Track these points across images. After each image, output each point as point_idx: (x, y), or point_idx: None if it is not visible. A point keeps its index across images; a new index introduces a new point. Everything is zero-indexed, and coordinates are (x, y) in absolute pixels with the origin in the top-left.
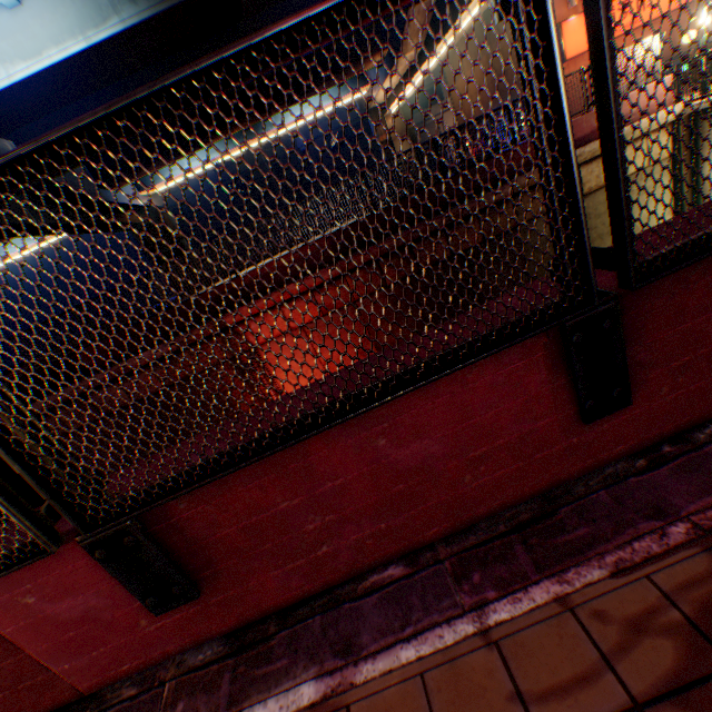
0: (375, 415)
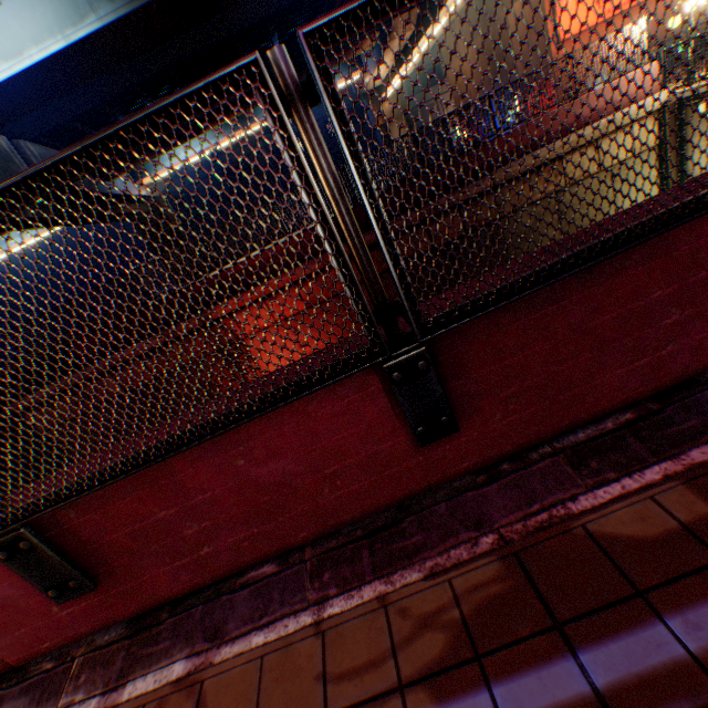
0: (231, 440)
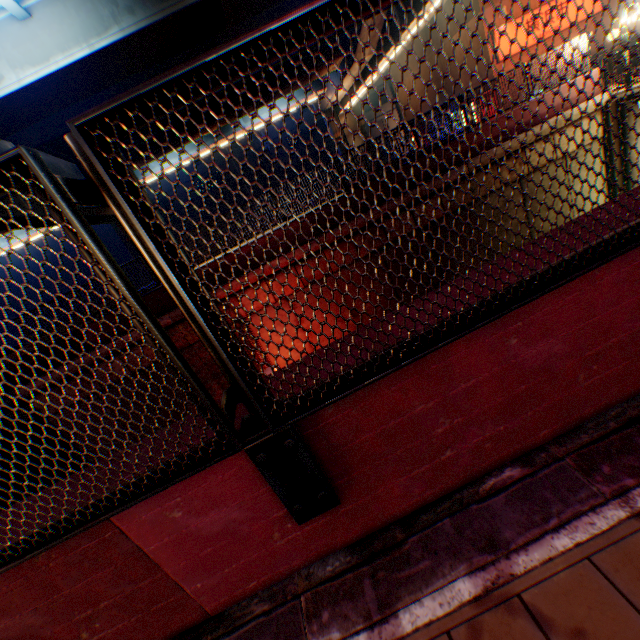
0: (511, 314)
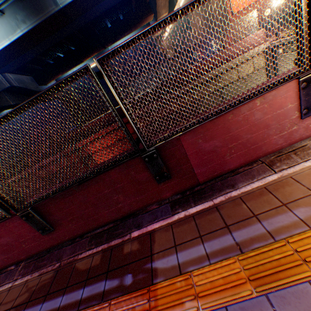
0: None
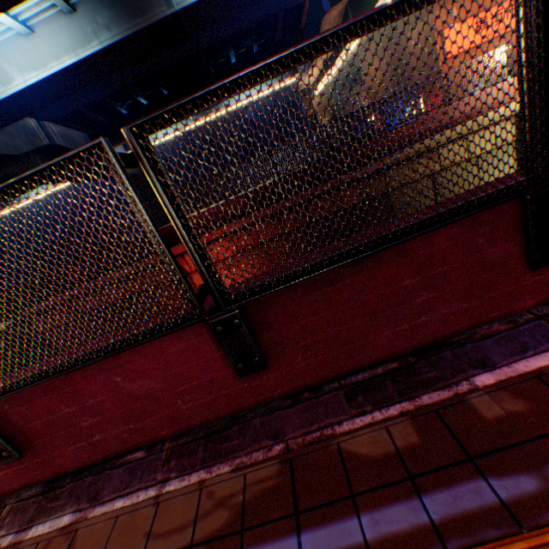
0: (112, 364)
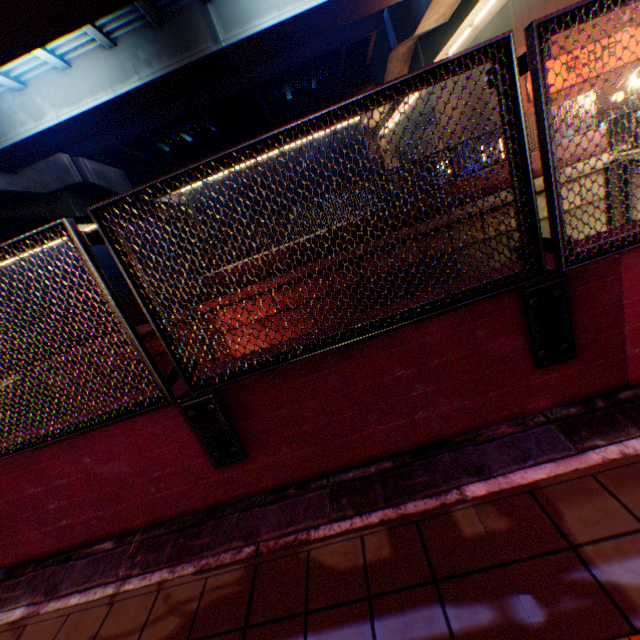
0: (81, 443)
